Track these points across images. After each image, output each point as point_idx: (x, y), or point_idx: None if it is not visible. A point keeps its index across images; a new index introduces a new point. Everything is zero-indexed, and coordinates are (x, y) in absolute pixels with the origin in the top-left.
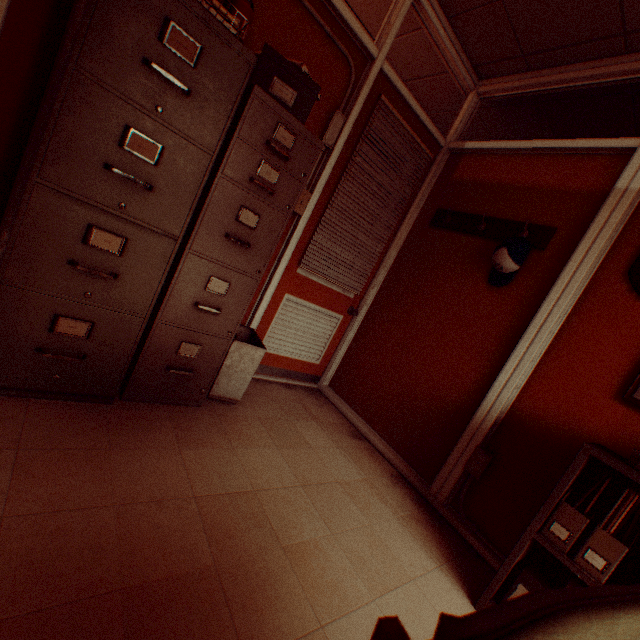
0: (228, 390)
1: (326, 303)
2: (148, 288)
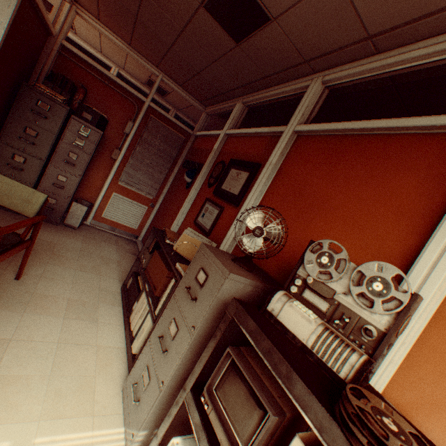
0: (72, 222)
1: (137, 199)
2: (34, 175)
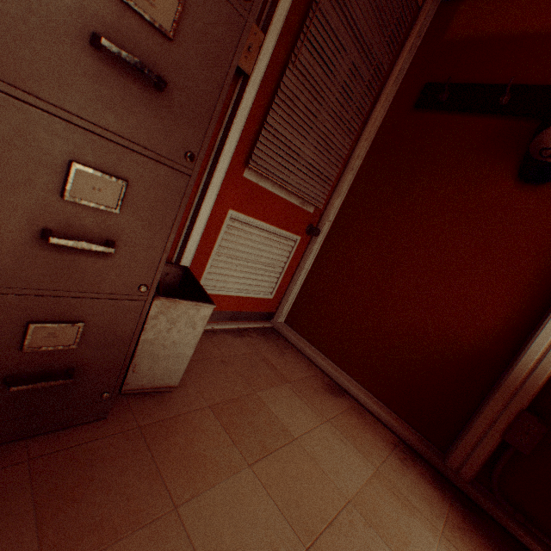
0: (155, 376)
1: (281, 221)
2: None
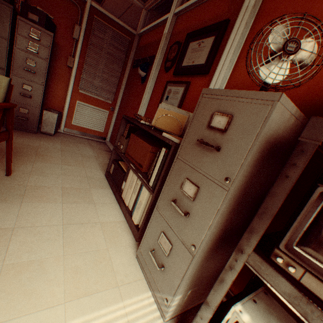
0: (48, 130)
1: (98, 105)
2: None
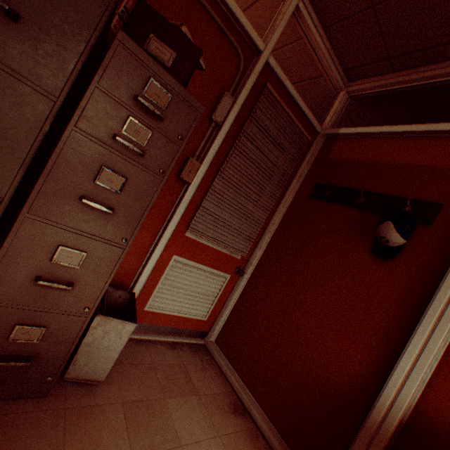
0: (88, 370)
1: (214, 263)
2: None
